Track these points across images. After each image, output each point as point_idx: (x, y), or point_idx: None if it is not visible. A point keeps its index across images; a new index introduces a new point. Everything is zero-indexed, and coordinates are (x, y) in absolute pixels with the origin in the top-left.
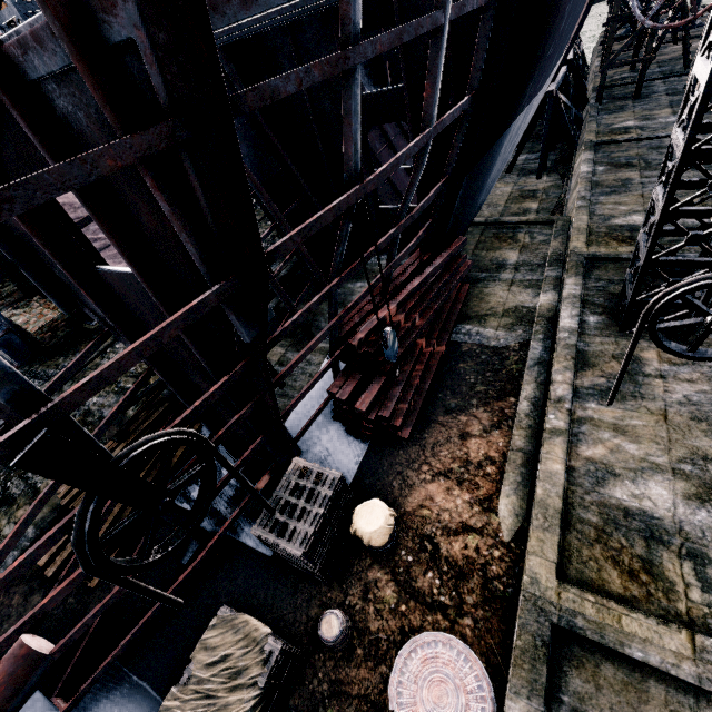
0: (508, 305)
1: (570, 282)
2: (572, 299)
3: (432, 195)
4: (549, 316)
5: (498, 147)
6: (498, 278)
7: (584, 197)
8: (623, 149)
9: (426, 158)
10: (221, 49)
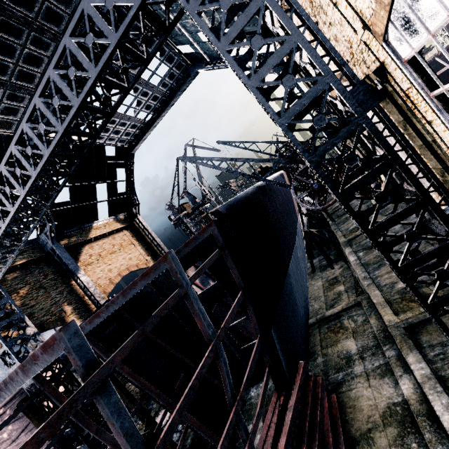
0: (380, 406)
1: (411, 360)
2: (429, 382)
3: (252, 361)
4: (425, 411)
5: (288, 286)
6: (354, 374)
7: (365, 277)
8: (364, 238)
9: (224, 356)
10: (118, 309)
